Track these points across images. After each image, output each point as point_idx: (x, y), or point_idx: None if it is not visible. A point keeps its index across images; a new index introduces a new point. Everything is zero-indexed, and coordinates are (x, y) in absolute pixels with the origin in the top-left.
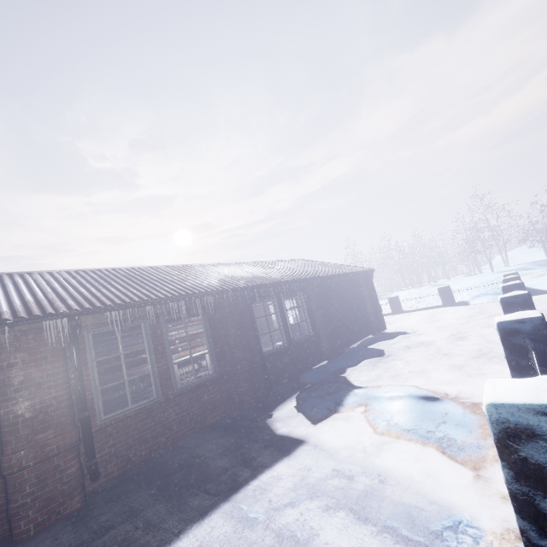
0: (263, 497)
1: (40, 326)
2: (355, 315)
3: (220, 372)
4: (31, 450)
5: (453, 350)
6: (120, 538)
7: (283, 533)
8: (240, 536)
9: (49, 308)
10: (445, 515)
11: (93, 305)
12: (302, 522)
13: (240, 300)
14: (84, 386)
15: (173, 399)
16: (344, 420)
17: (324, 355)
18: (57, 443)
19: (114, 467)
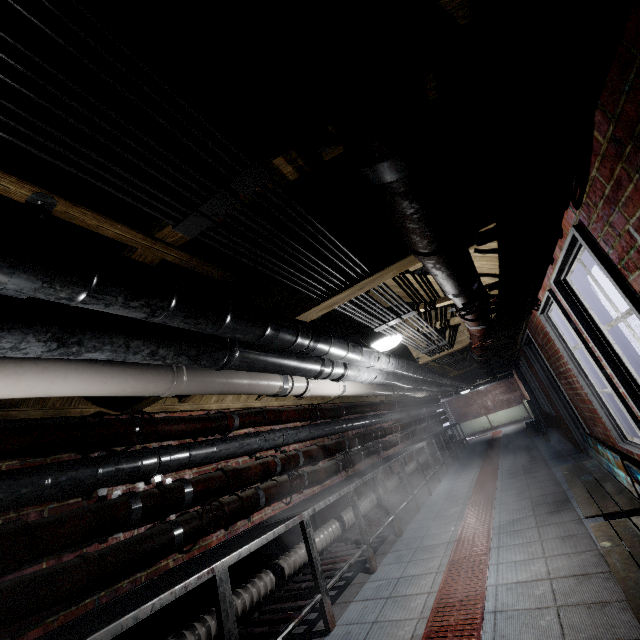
0: None
1: None
2: None
3: None
4: None
5: None
6: None
7: None
8: None
9: None
10: None
11: None
12: None
13: None
14: None
15: None
16: None
17: None
18: None
19: None
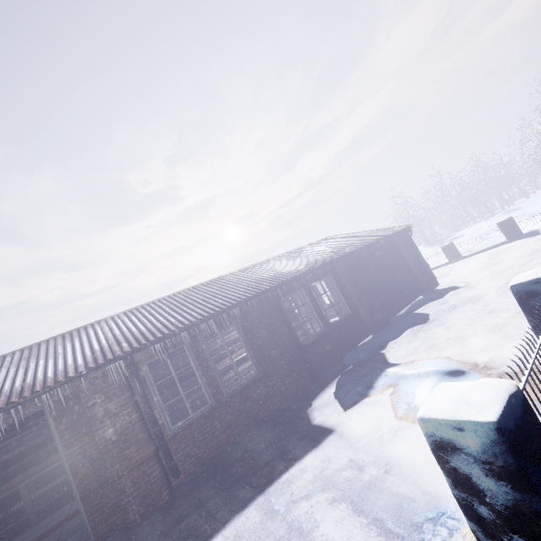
0: (288, 490)
1: (106, 370)
2: (398, 280)
3: (263, 370)
4: (122, 463)
5: (501, 304)
6: (190, 525)
7: (293, 525)
8: (263, 527)
9: (108, 355)
10: (432, 506)
11: (140, 343)
12: (310, 514)
13: (265, 303)
14: (150, 407)
15: (225, 403)
16: (372, 404)
17: (368, 330)
18: (140, 455)
19: (189, 464)
